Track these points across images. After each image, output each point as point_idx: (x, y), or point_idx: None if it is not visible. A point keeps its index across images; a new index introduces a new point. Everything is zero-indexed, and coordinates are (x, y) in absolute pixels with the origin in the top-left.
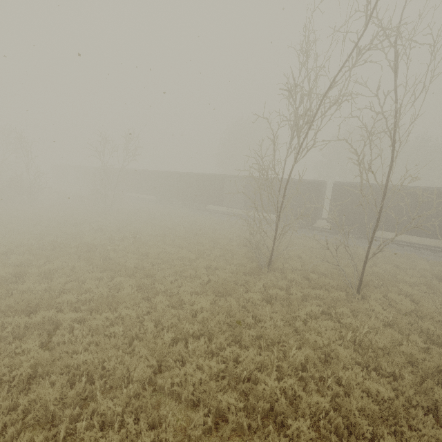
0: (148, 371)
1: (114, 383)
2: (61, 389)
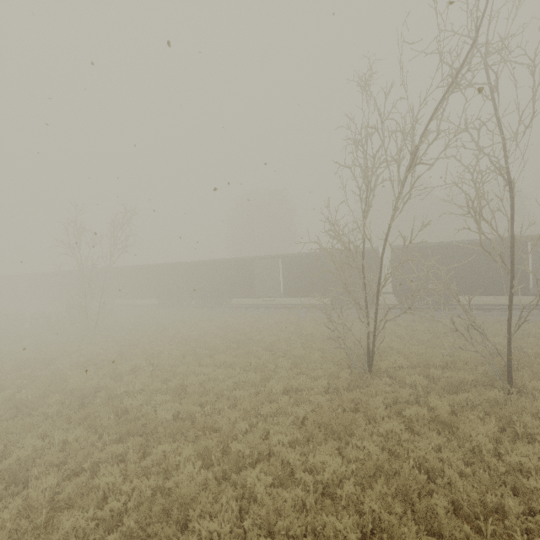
0: None
1: None
2: None
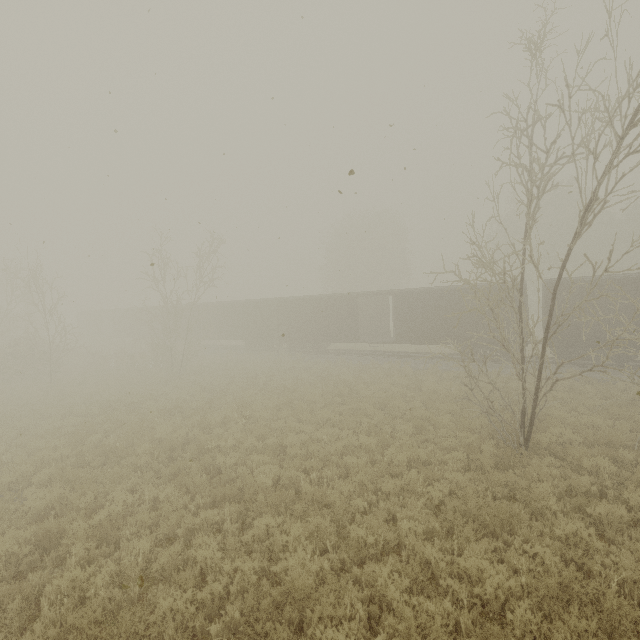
0: None
1: None
2: None
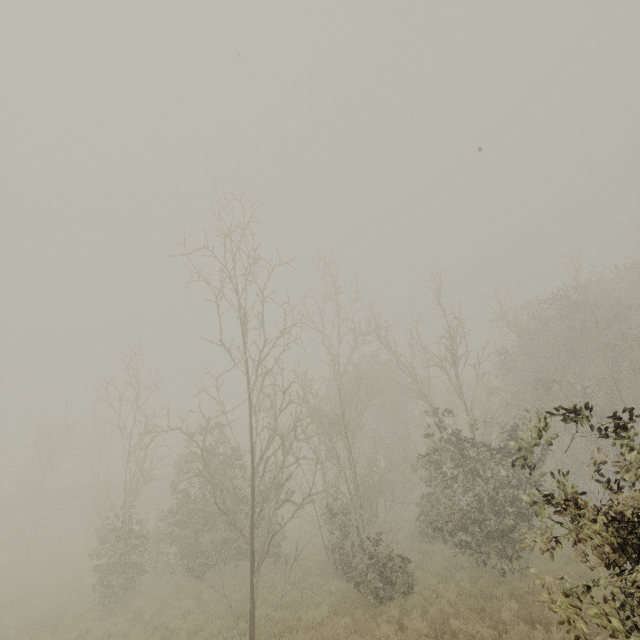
0: None
1: None
2: None
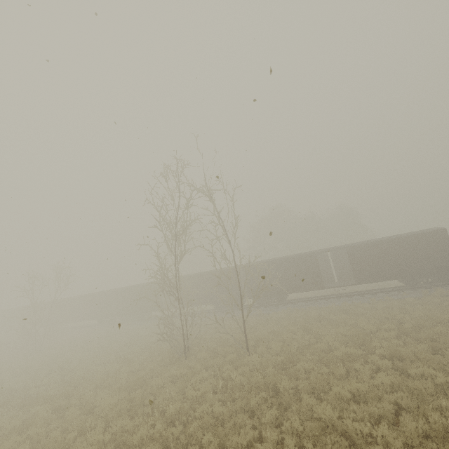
0: None
1: None
2: None
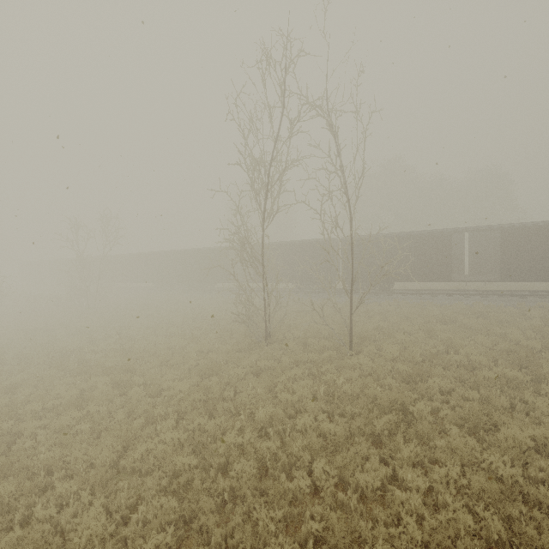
0: (112, 456)
1: (76, 473)
2: (18, 484)
